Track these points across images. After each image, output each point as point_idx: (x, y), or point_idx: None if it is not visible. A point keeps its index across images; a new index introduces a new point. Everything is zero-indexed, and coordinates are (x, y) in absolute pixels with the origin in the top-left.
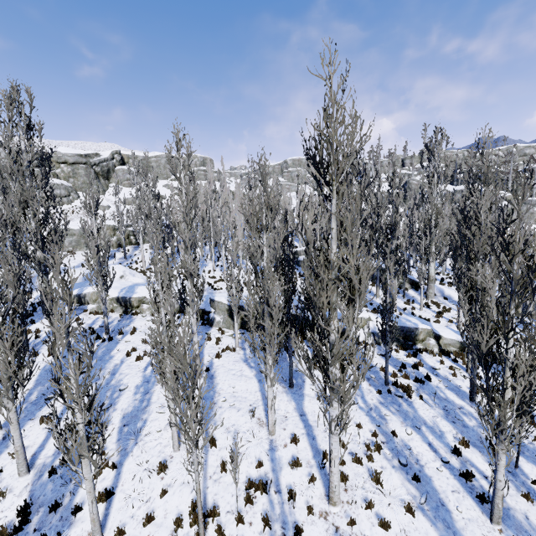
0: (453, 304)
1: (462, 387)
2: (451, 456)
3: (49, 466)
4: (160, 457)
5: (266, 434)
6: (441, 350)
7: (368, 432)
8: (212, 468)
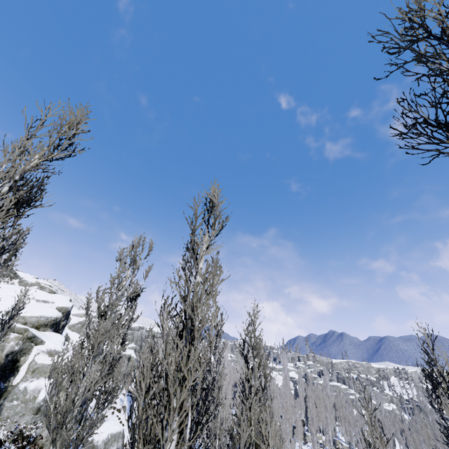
0: (343, 442)
1: None
2: None
3: None
4: None
5: None
6: None
7: None
8: None
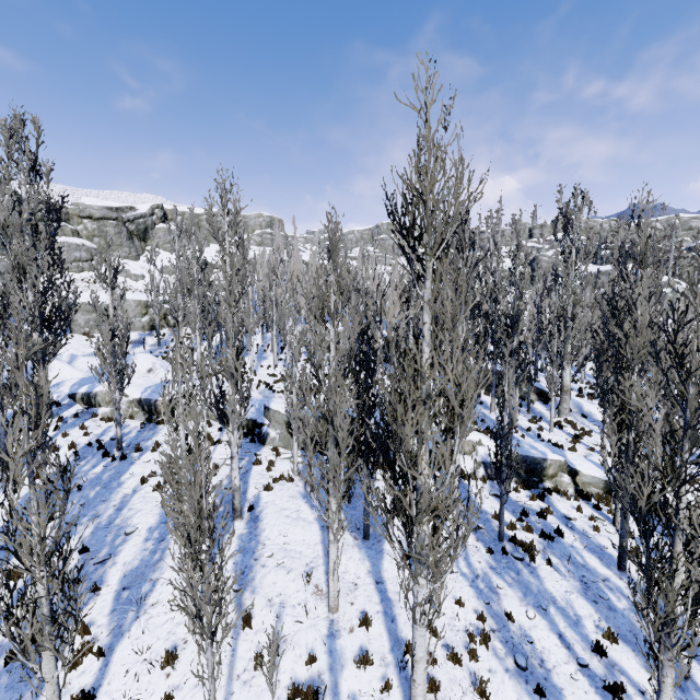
0: (595, 424)
1: (608, 548)
2: (592, 657)
3: (9, 647)
4: (169, 641)
5: (325, 610)
6: (578, 491)
7: (473, 613)
8: (242, 662)
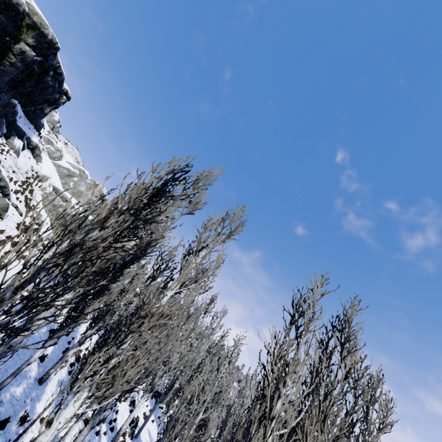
0: None
1: None
2: None
3: None
4: None
5: None
6: None
7: None
8: None
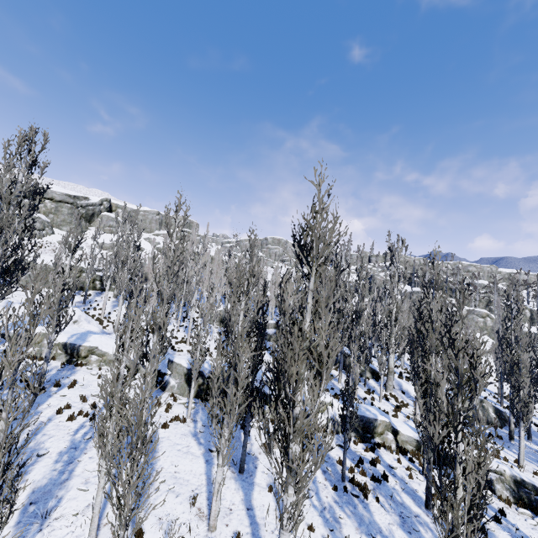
0: (410, 399)
1: (418, 491)
2: None
3: None
4: None
5: (205, 529)
6: (399, 447)
7: (320, 537)
8: None
